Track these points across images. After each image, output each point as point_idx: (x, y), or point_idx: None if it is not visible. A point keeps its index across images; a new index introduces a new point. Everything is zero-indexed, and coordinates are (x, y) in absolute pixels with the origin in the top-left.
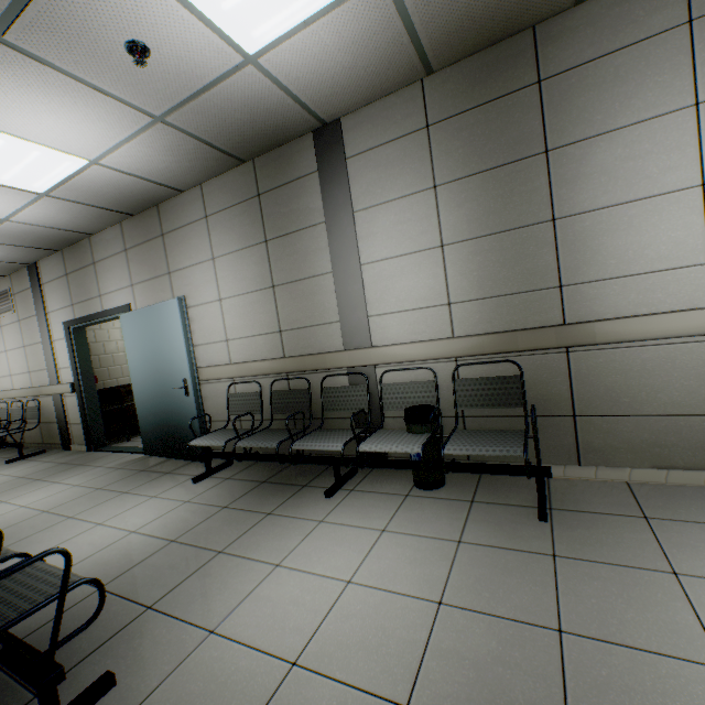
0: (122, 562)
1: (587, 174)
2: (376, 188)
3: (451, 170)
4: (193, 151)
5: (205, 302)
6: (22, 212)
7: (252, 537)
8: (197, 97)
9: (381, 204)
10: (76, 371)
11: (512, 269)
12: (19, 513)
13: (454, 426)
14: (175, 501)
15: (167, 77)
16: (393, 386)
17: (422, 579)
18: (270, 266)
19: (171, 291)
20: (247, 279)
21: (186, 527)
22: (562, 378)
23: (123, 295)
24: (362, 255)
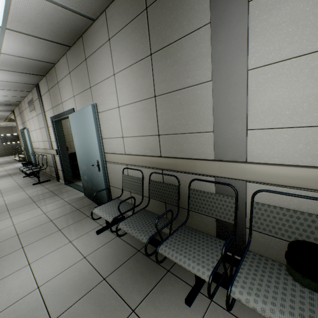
0: None
1: None
2: None
3: None
4: None
5: (110, 108)
6: (3, 45)
7: None
8: None
9: None
10: (57, 144)
11: None
12: (7, 232)
13: None
14: (78, 254)
15: None
16: (268, 208)
17: None
18: (153, 77)
19: (92, 100)
20: (135, 90)
21: (69, 299)
22: None
23: (71, 103)
24: (252, 57)
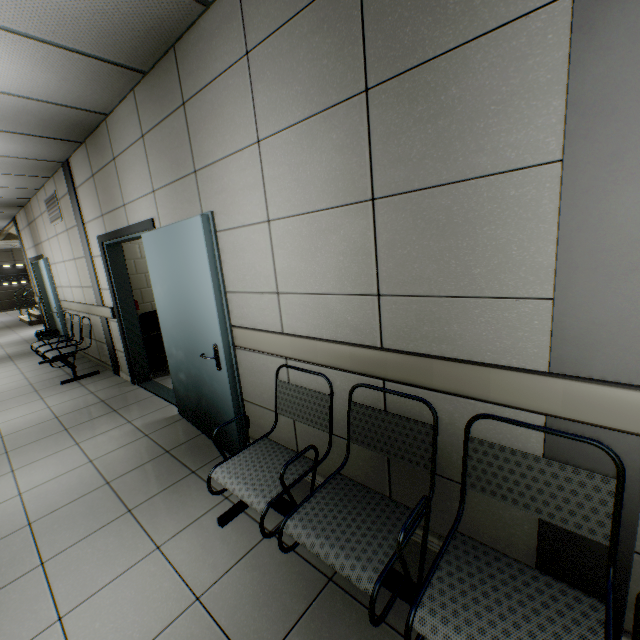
0: None
1: None
2: None
3: None
4: None
5: (245, 223)
6: None
7: None
8: None
9: None
10: (113, 296)
11: None
12: (4, 514)
13: None
14: (181, 587)
15: None
16: None
17: None
18: (370, 150)
19: (198, 201)
20: (317, 181)
21: None
22: None
23: (146, 206)
24: None
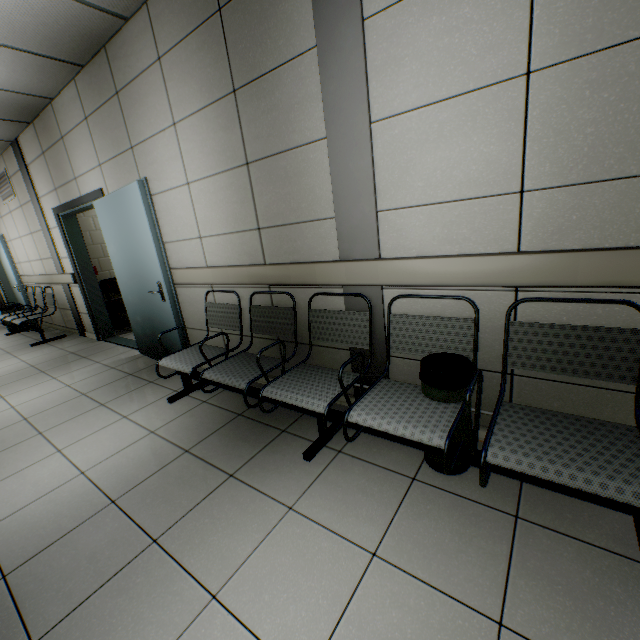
0: (48, 528)
1: None
2: None
3: None
4: None
5: (172, 186)
6: None
7: (200, 519)
8: None
9: None
10: (73, 262)
11: None
12: (4, 417)
13: (498, 395)
14: (141, 429)
15: None
16: (407, 319)
17: None
18: (241, 131)
19: (137, 172)
20: (215, 153)
21: (136, 478)
22: None
23: (95, 178)
24: (374, 103)
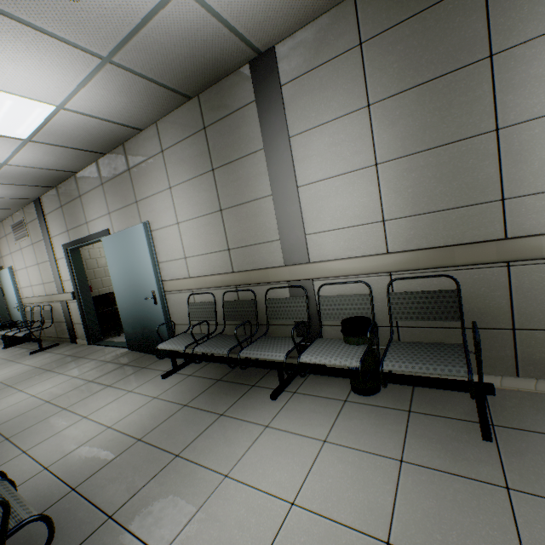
0: (96, 460)
1: (539, 76)
2: (310, 112)
3: (385, 86)
4: (143, 90)
5: (166, 225)
6: (15, 156)
7: (206, 440)
8: (137, 33)
9: (315, 127)
10: (75, 283)
11: (449, 184)
12: (28, 403)
13: (389, 338)
14: (146, 397)
15: (105, 13)
16: (330, 298)
17: (366, 508)
18: (217, 191)
19: (139, 217)
20: (198, 204)
21: (152, 425)
22: (501, 292)
23: (103, 222)
24: (299, 177)
